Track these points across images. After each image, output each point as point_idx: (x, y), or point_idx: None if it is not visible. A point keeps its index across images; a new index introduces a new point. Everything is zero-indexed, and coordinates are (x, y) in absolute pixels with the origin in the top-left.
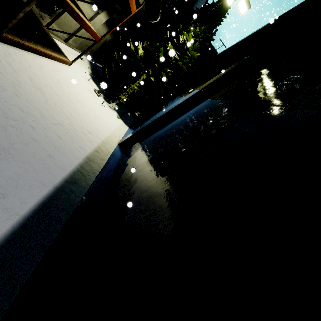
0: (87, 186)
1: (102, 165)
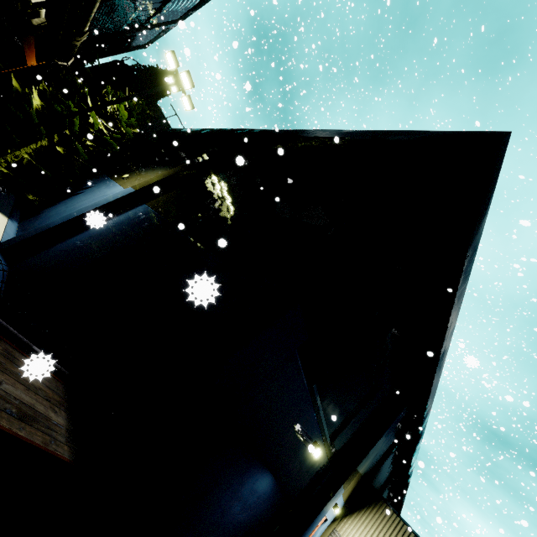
0: None
1: None
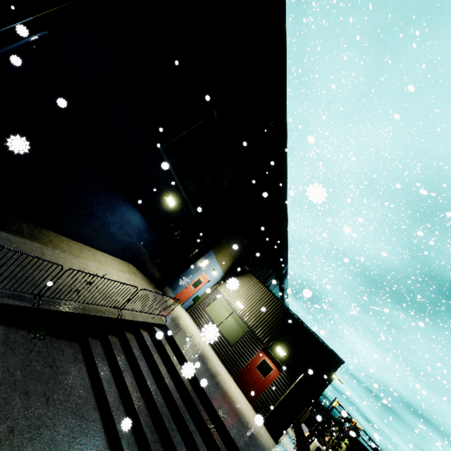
0: None
1: None
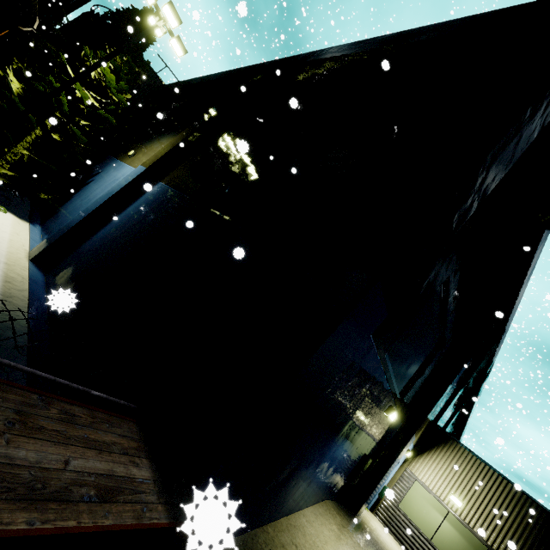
0: (25, 329)
1: (26, 299)
